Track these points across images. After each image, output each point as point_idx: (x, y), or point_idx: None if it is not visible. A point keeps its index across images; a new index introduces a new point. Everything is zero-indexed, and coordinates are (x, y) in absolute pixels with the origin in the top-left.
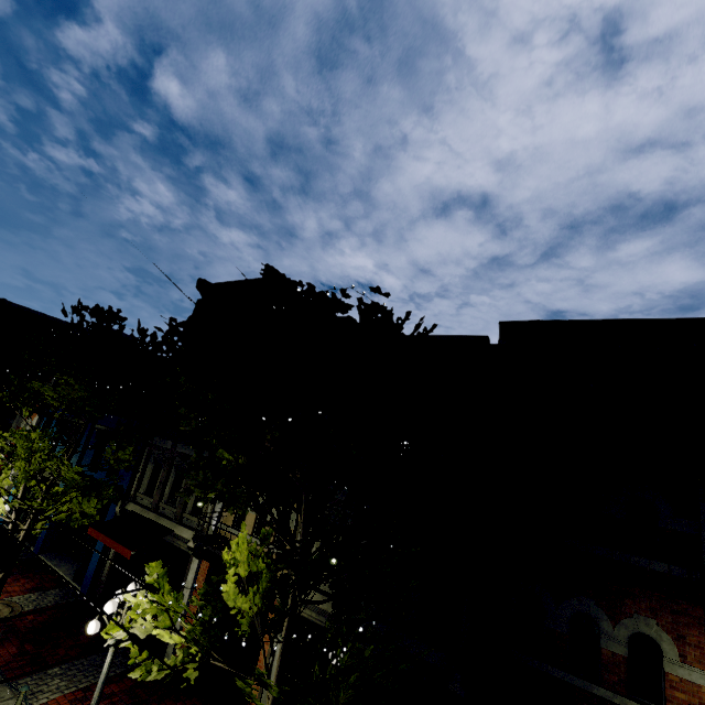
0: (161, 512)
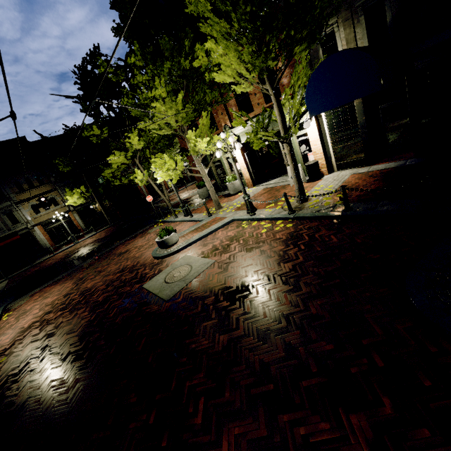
0: None
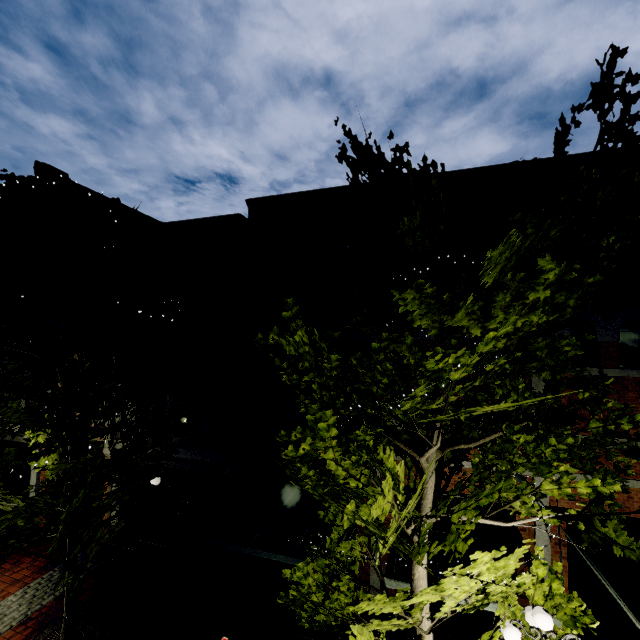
0: None
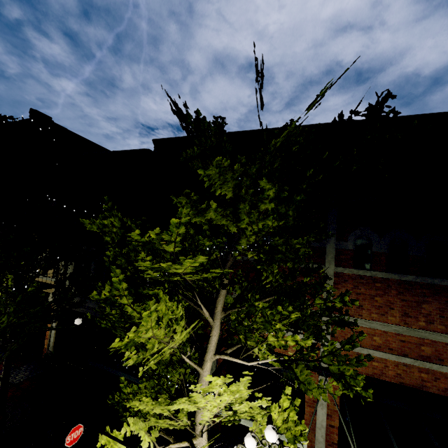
0: None
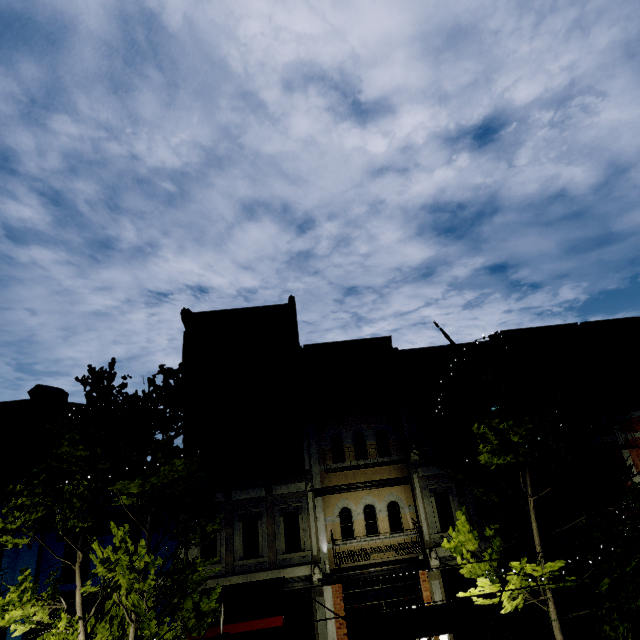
0: (240, 571)
